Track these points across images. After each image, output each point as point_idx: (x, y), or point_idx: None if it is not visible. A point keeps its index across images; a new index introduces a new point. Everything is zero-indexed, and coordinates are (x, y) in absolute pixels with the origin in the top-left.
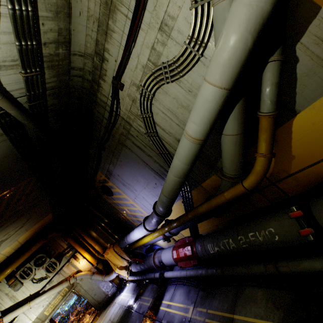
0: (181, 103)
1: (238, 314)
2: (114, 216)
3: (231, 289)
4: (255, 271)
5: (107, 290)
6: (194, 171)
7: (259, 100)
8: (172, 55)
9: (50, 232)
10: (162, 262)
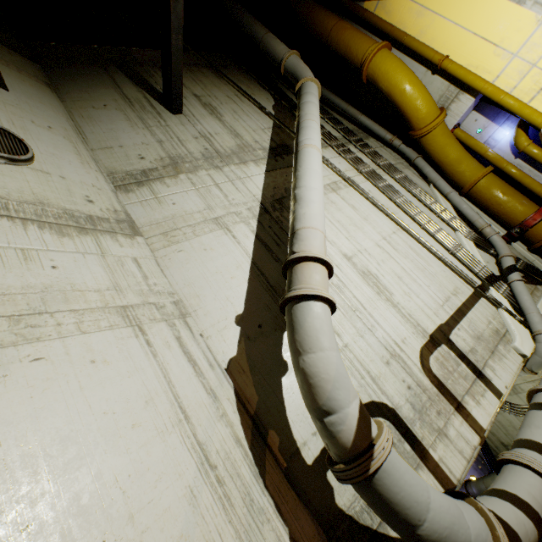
0: (513, 425)
1: None
2: None
3: None
4: None
5: None
6: None
7: None
8: (514, 401)
9: None
10: None
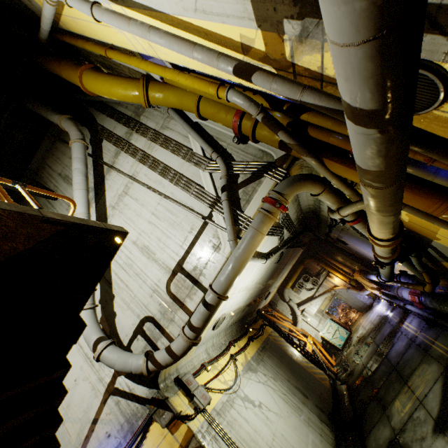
0: None
1: (437, 341)
2: (354, 253)
3: (439, 330)
4: (447, 325)
5: (364, 301)
6: None
7: (426, 250)
8: None
9: (304, 260)
10: (403, 297)
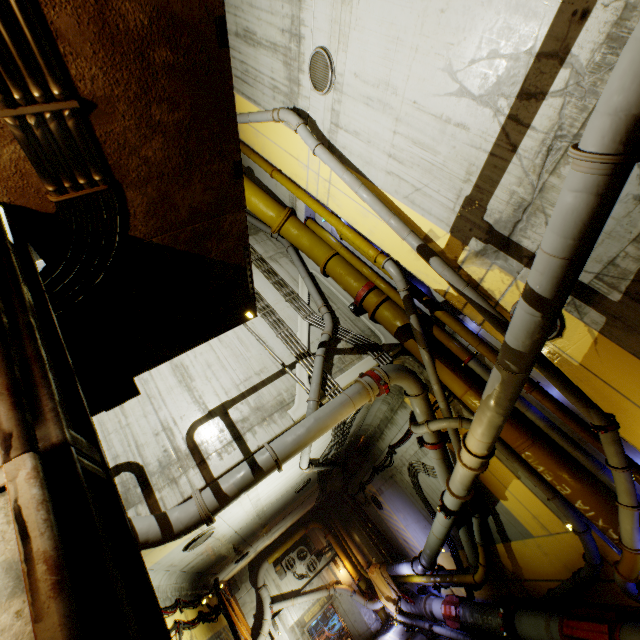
0: (438, 488)
1: None
2: (383, 529)
3: None
4: None
5: (370, 622)
6: (456, 535)
7: (486, 519)
8: (428, 463)
9: (311, 522)
10: (432, 612)
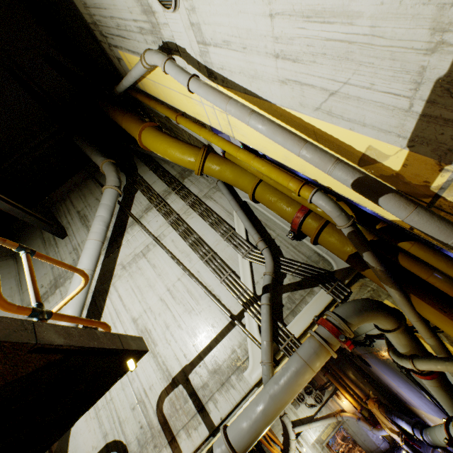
0: None
1: None
2: (374, 376)
3: None
4: None
5: (378, 442)
6: None
7: None
8: None
9: None
10: None
